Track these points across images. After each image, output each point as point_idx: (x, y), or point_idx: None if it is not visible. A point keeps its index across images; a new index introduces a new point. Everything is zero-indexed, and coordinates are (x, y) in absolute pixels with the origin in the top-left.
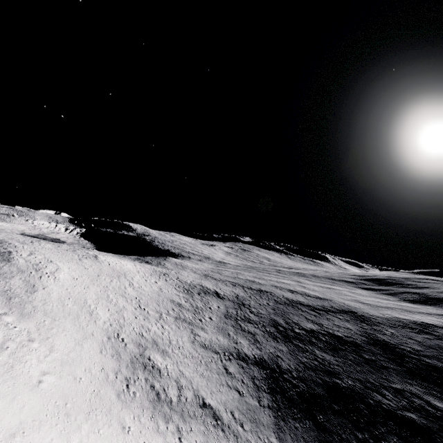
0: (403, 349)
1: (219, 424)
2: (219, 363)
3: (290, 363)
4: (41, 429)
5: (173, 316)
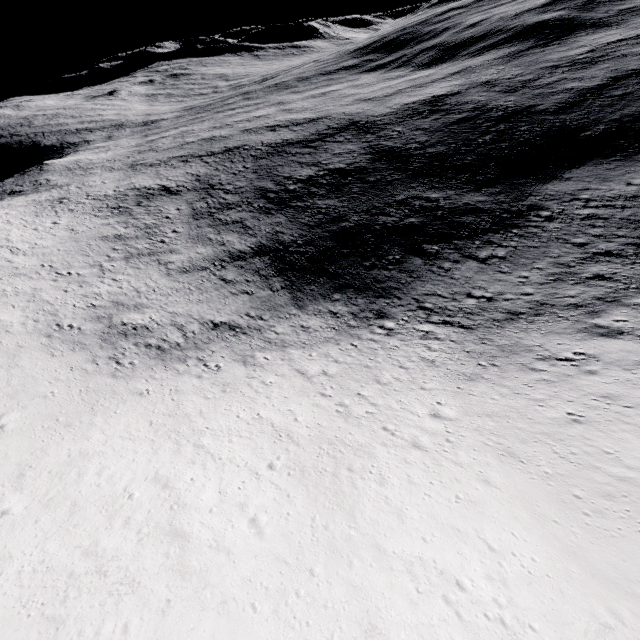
0: (409, 150)
1: (238, 332)
2: (213, 278)
3: (293, 232)
4: (48, 453)
5: (120, 259)
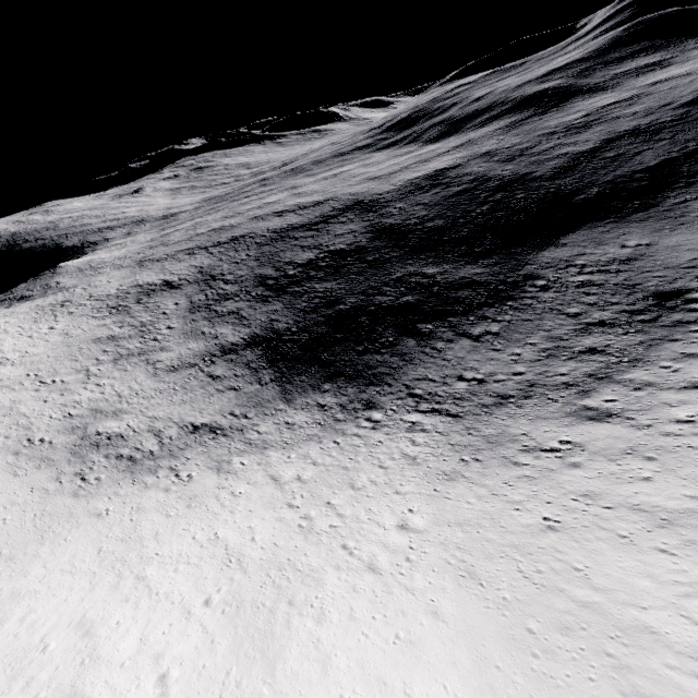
0: (408, 225)
1: (219, 434)
2: (201, 375)
3: (288, 319)
4: None
5: (109, 361)
